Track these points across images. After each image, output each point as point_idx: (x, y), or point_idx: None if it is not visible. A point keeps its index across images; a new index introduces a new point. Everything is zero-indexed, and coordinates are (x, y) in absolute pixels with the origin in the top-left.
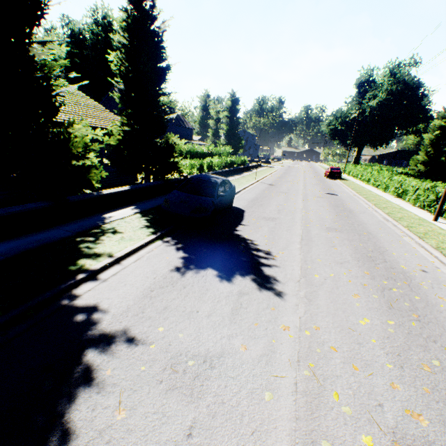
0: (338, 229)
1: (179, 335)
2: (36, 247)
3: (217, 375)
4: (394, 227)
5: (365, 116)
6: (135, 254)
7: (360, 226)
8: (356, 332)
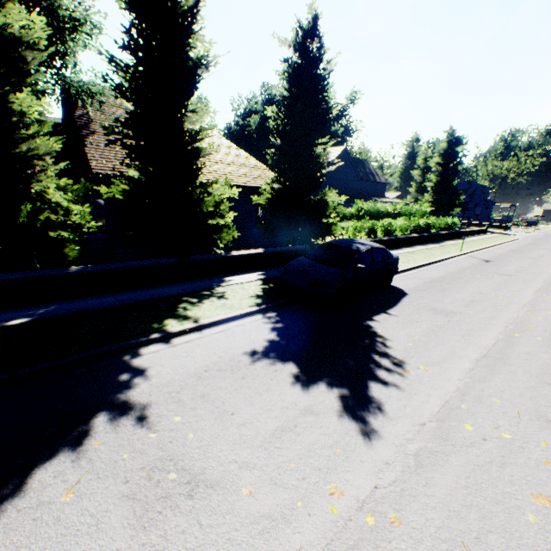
0: None
1: (189, 434)
2: (147, 299)
3: (186, 509)
4: None
5: None
6: (223, 325)
7: None
8: None
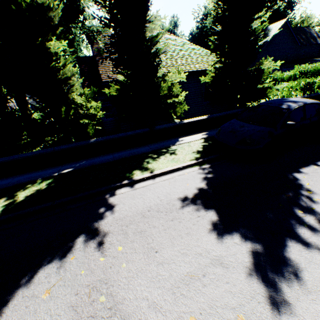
0: None
1: (123, 264)
2: (129, 156)
3: None
4: None
5: None
6: (169, 174)
7: None
8: None
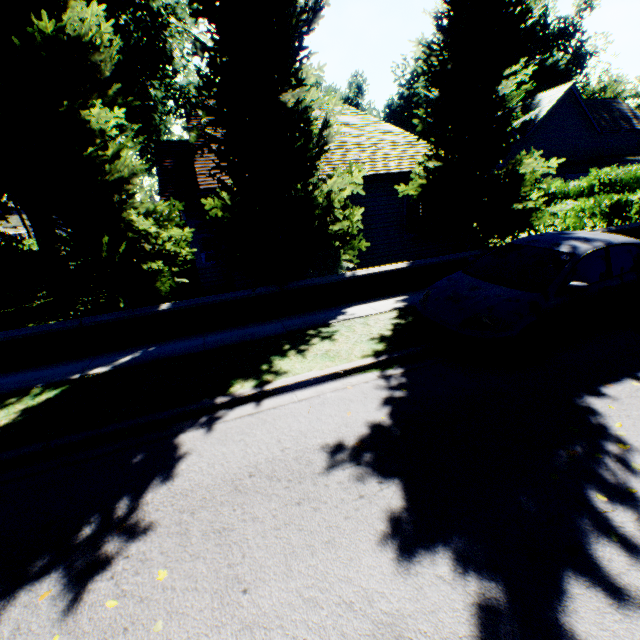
0: None
1: (157, 621)
2: (236, 342)
3: None
4: None
5: None
6: (313, 387)
7: None
8: None
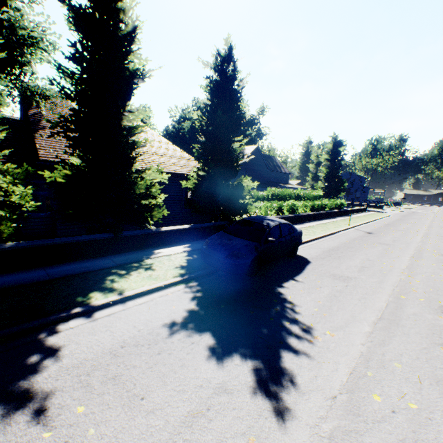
0: None
1: (89, 430)
2: (78, 272)
3: None
4: None
5: None
6: (147, 296)
7: None
8: None
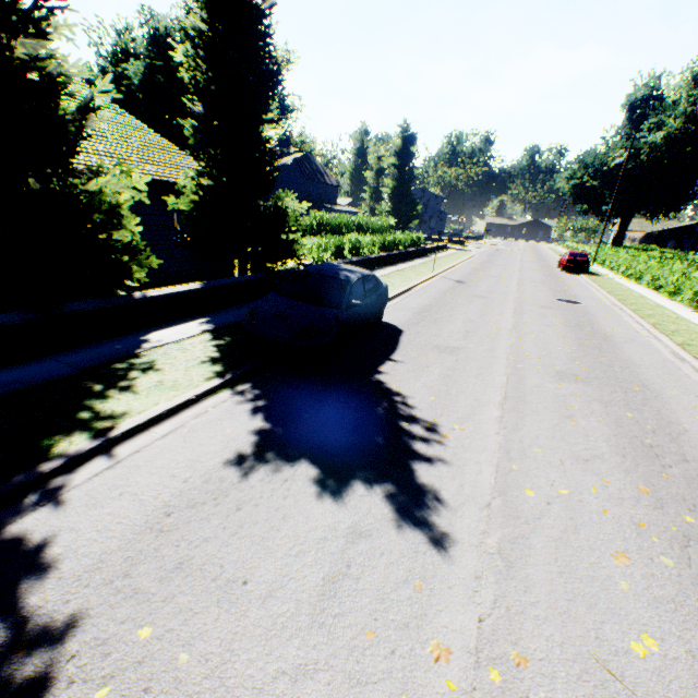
0: (580, 376)
1: (179, 657)
2: None
3: None
4: (696, 375)
5: (639, 161)
6: (170, 419)
7: (626, 370)
8: (623, 682)
